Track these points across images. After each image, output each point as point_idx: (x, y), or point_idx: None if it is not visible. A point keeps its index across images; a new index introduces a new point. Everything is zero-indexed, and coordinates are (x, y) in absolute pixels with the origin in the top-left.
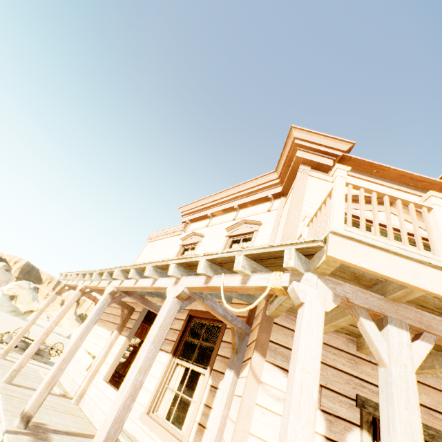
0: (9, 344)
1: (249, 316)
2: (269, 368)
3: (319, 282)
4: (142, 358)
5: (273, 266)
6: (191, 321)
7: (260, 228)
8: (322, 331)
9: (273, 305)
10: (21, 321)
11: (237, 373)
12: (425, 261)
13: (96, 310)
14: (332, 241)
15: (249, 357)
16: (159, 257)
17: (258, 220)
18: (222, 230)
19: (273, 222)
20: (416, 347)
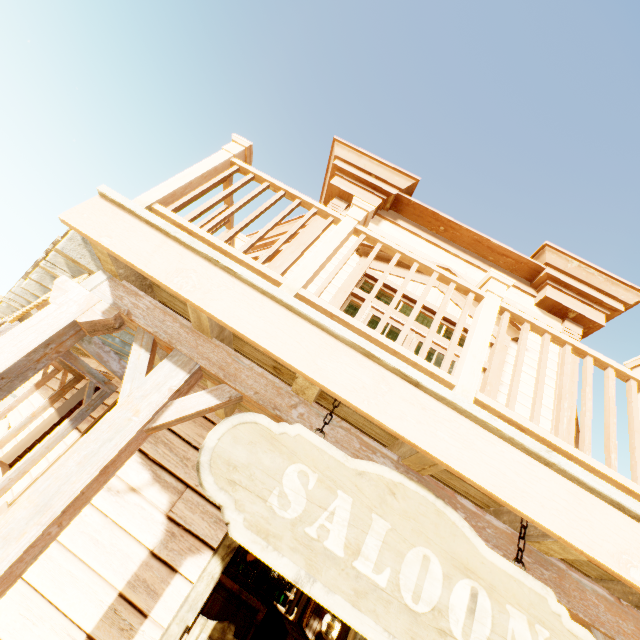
0: None
1: None
2: None
3: (103, 285)
4: None
5: None
6: None
7: None
8: (42, 341)
9: None
10: None
11: None
12: (211, 257)
13: None
14: (89, 204)
15: None
16: None
17: None
18: None
19: None
20: (189, 398)
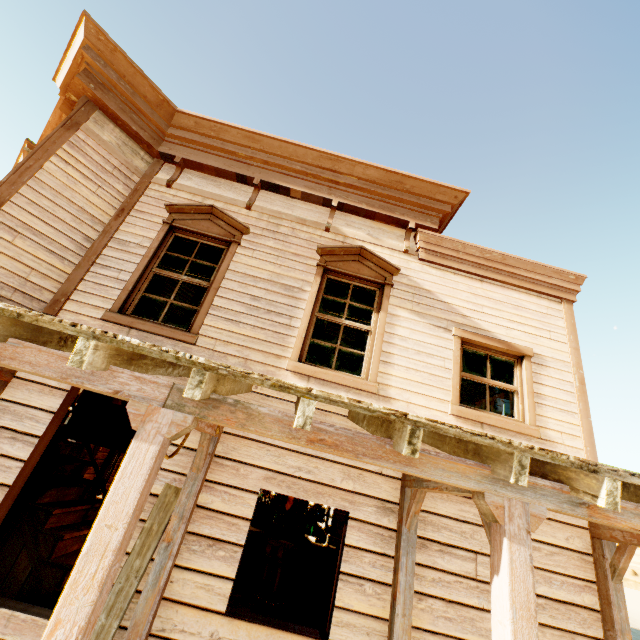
0: None
1: None
2: None
3: None
4: None
5: None
6: None
7: None
8: None
9: None
10: None
11: None
12: None
13: None
14: None
15: None
16: None
17: None
18: None
19: None
20: None
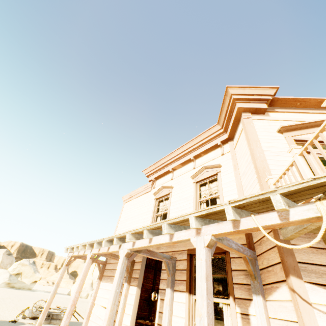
0: (38, 322)
1: (248, 243)
2: (310, 288)
3: None
4: (205, 315)
5: (298, 197)
6: (192, 259)
7: (221, 169)
8: None
9: (287, 230)
10: (29, 292)
11: (263, 296)
12: None
13: (119, 274)
14: None
15: (277, 280)
16: (139, 212)
17: (218, 164)
18: (186, 179)
19: (230, 162)
20: None
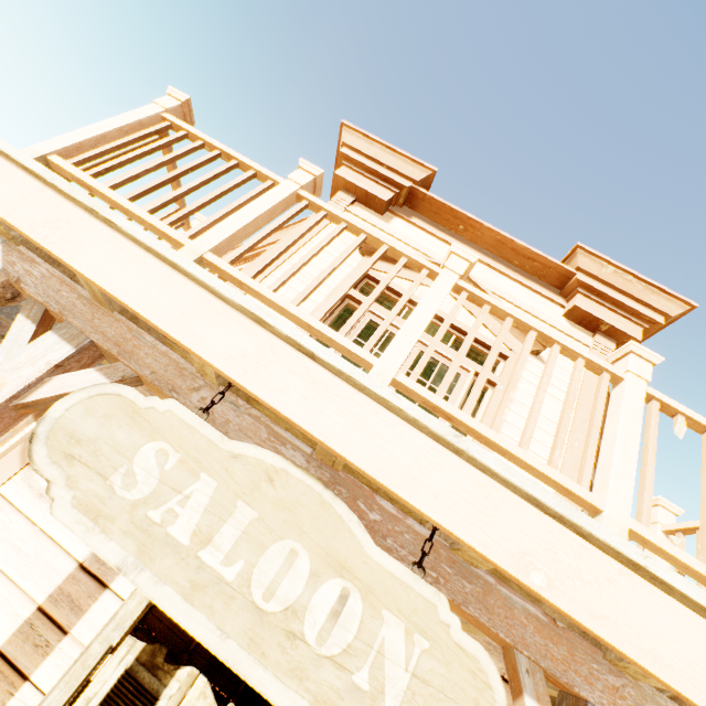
0: None
1: None
2: None
3: None
4: None
5: None
6: None
7: None
8: None
9: None
10: None
11: None
12: (90, 207)
13: None
14: None
15: None
16: None
17: None
18: None
19: None
20: (72, 375)
